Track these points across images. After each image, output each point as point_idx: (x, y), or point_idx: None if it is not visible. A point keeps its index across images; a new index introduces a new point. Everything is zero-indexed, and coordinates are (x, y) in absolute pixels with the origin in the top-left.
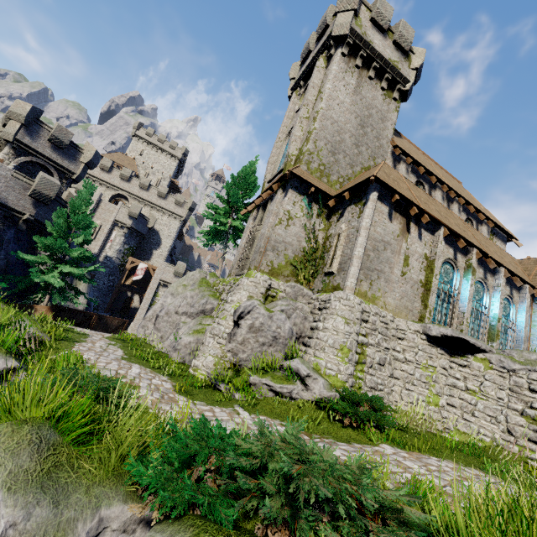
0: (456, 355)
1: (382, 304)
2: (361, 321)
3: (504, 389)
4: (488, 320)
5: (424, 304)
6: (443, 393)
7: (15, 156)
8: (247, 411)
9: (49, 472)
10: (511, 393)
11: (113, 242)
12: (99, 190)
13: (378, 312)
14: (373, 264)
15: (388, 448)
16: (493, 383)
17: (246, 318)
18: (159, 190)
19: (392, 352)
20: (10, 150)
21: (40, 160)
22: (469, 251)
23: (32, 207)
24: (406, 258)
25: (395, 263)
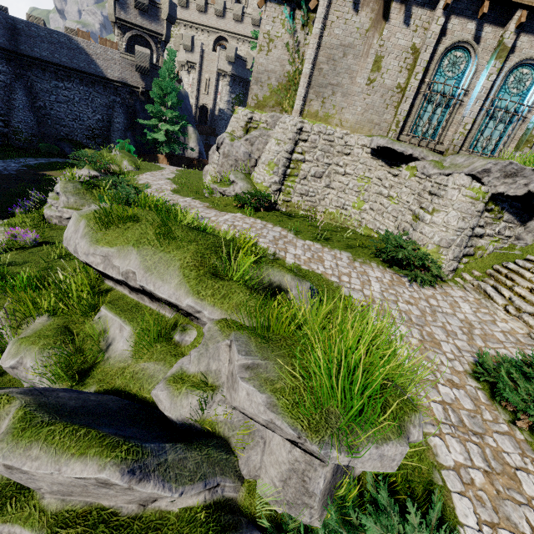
0: (395, 166)
1: (337, 122)
2: (295, 141)
3: (414, 194)
4: (528, 123)
5: (395, 114)
6: (370, 200)
7: (123, 35)
8: (193, 199)
9: (77, 194)
10: (417, 197)
11: (222, 94)
12: (203, 38)
13: (323, 131)
14: (327, 79)
15: (238, 215)
16: (410, 189)
17: (221, 148)
18: (252, 18)
19: (333, 167)
20: (118, 31)
21: (137, 32)
22: (512, 16)
23: (141, 81)
24: (377, 60)
25: (359, 71)
